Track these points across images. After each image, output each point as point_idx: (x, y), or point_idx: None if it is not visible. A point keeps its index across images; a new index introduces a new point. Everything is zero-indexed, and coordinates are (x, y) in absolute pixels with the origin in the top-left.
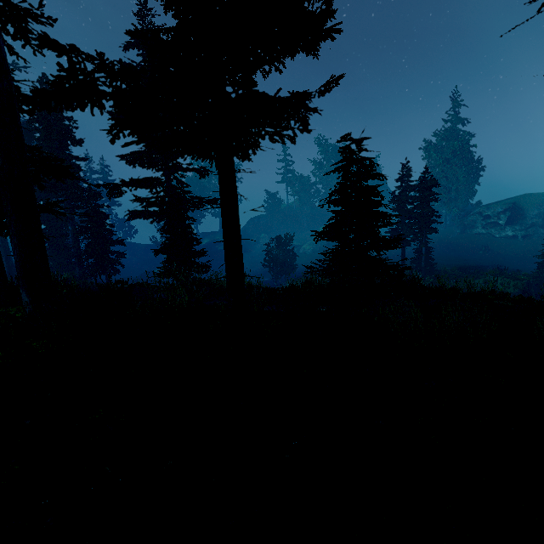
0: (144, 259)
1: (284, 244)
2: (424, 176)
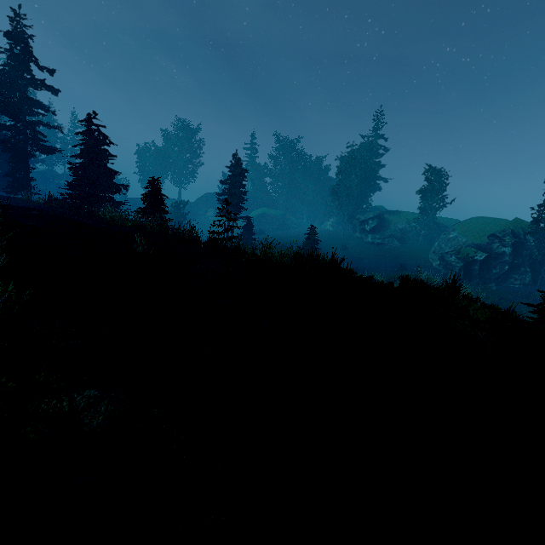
0: None
1: (179, 209)
2: (236, 165)
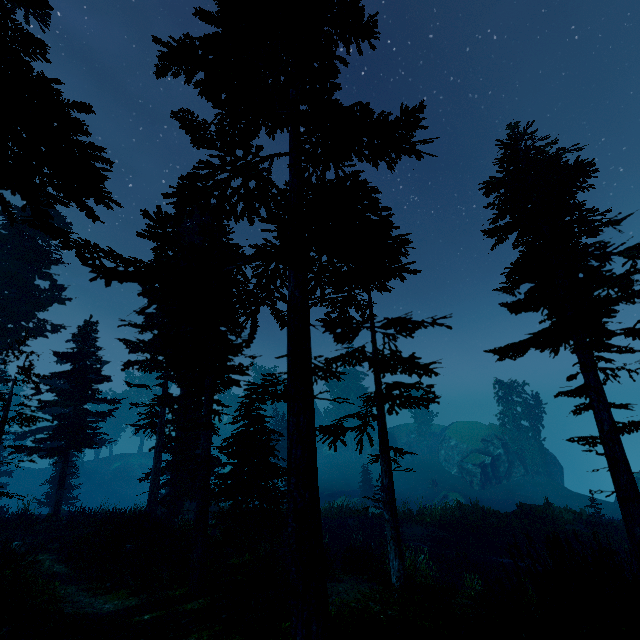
0: (29, 488)
1: None
2: (282, 419)
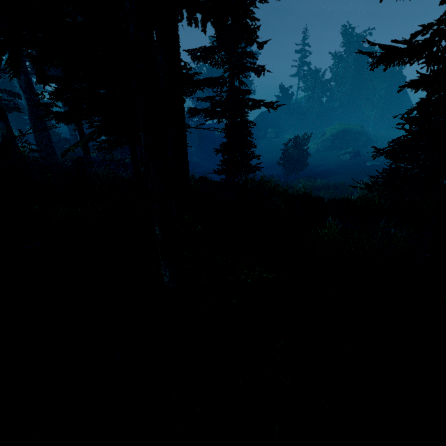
0: None
1: (300, 144)
2: None
